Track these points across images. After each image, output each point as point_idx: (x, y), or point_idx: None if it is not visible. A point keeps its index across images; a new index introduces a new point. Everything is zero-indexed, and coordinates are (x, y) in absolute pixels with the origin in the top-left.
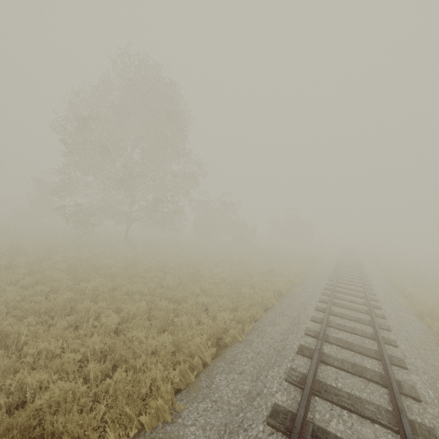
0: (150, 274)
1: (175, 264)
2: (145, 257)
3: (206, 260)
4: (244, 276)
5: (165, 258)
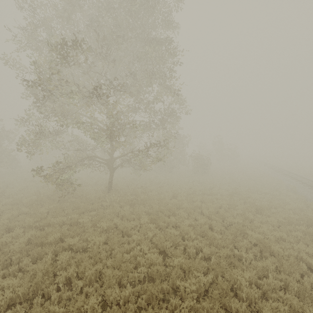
0: (236, 279)
1: (207, 227)
2: (165, 222)
3: (222, 210)
4: (310, 239)
5: (182, 216)
